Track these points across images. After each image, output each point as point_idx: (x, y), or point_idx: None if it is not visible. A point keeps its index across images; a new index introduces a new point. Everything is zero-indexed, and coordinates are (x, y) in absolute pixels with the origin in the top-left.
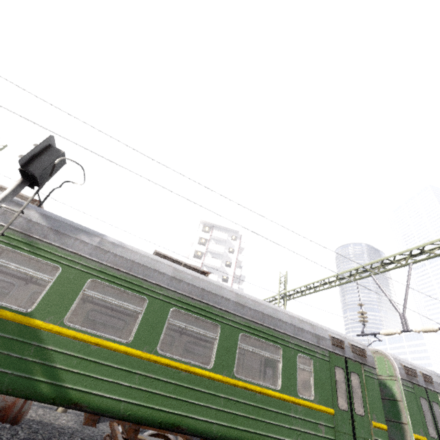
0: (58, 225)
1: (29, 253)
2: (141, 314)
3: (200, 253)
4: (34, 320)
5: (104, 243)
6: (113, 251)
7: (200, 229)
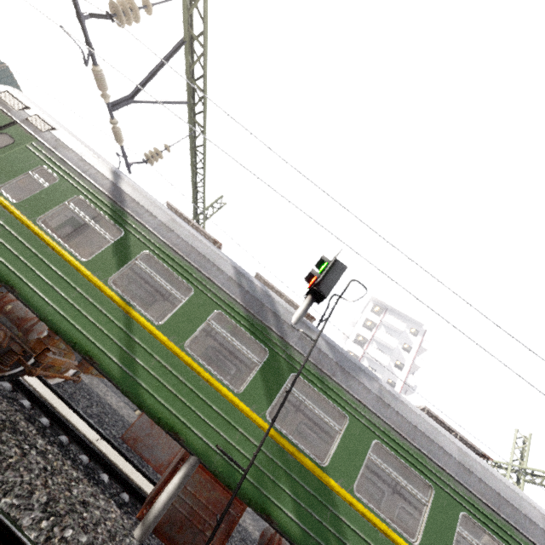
0: (341, 359)
1: (321, 391)
2: (426, 507)
3: (363, 339)
4: (328, 477)
5: (383, 391)
6: (394, 407)
7: (368, 308)
